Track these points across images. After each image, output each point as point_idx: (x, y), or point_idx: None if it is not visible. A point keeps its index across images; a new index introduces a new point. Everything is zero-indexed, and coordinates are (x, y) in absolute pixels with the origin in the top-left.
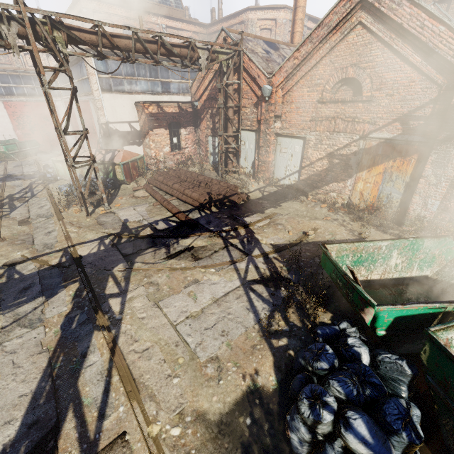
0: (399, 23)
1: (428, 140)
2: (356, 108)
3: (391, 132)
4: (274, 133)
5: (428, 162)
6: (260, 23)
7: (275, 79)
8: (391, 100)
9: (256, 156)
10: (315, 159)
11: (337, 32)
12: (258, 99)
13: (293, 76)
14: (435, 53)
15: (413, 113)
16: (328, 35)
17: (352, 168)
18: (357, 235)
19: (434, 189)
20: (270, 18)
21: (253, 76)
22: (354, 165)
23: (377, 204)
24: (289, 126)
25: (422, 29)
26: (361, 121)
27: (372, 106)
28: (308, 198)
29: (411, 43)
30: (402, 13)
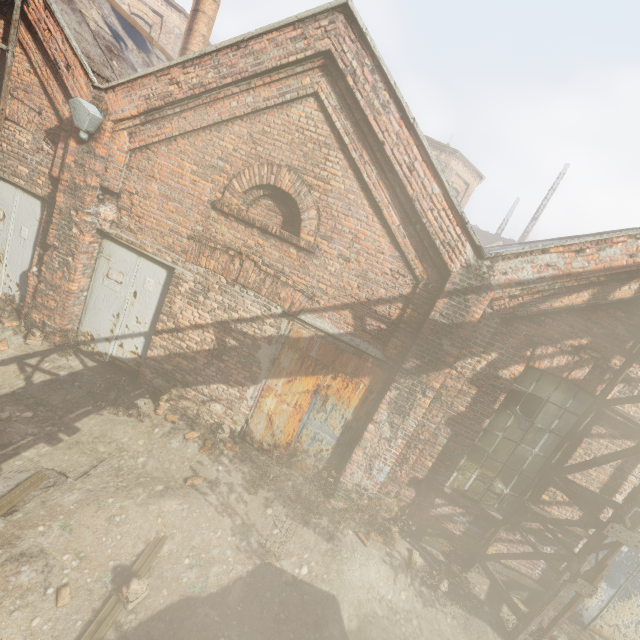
0: (379, 139)
1: (387, 358)
2: (285, 255)
3: (337, 324)
4: (96, 227)
5: (384, 400)
6: (133, 0)
7: (116, 99)
8: (346, 268)
9: (35, 263)
10: (188, 324)
11: (272, 85)
12: (61, 124)
13: (163, 120)
14: (420, 223)
15: (375, 305)
16: (255, 78)
17: (262, 366)
18: (256, 551)
19: (386, 445)
20: (153, 7)
21: (52, 56)
22: (265, 362)
23: (294, 446)
24: (138, 228)
25: (410, 172)
26: (291, 284)
27: (314, 263)
28: (160, 409)
29: (389, 185)
30: (387, 124)
